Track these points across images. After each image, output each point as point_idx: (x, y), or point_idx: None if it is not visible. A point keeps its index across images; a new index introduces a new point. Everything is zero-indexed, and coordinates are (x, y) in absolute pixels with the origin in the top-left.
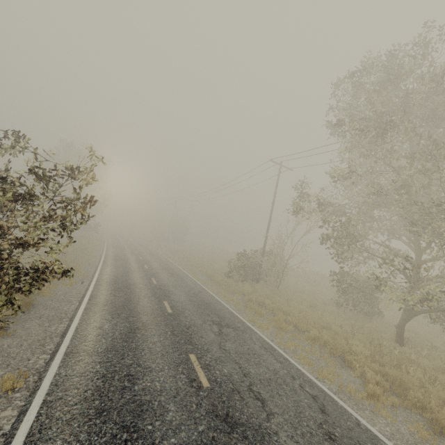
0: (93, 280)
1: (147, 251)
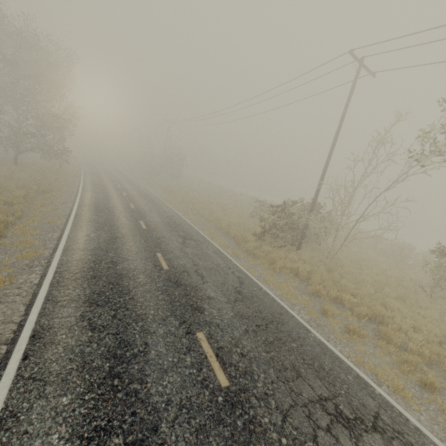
0: (49, 269)
1: (139, 192)
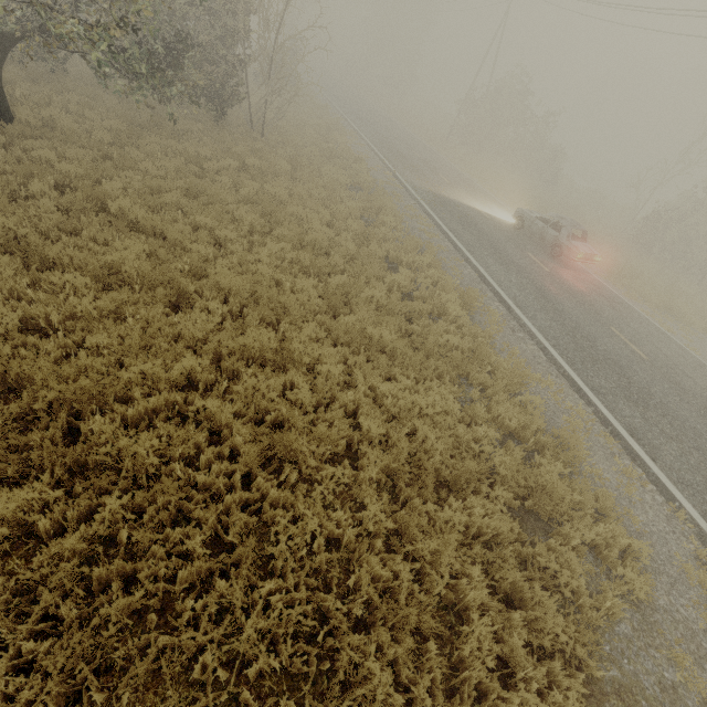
0: None
1: None
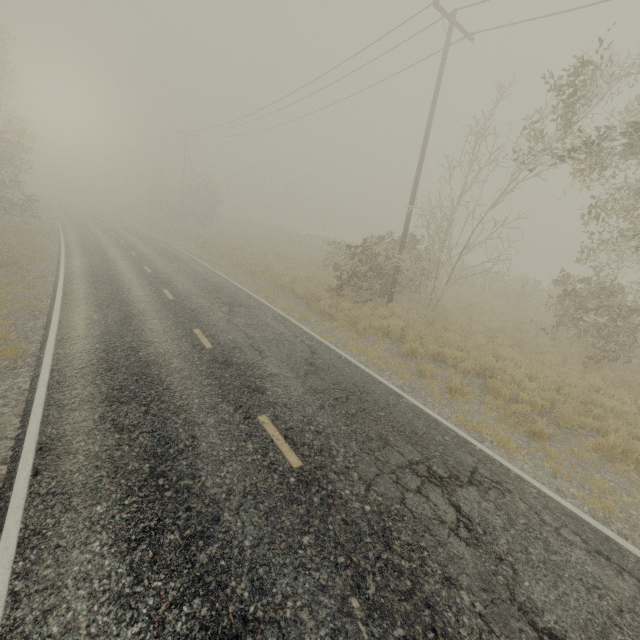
0: (42, 368)
1: (156, 249)
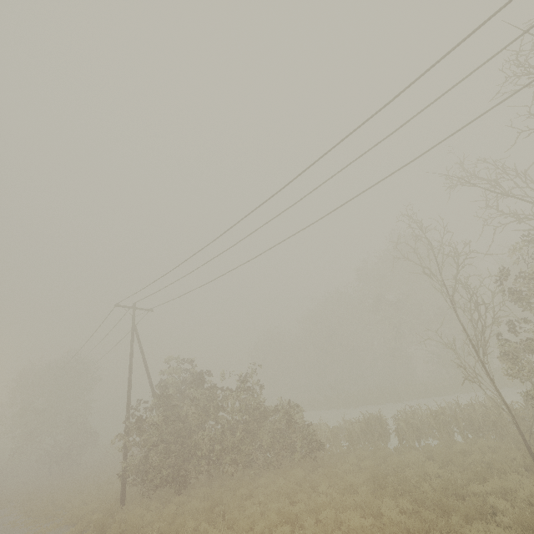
0: None
1: None
